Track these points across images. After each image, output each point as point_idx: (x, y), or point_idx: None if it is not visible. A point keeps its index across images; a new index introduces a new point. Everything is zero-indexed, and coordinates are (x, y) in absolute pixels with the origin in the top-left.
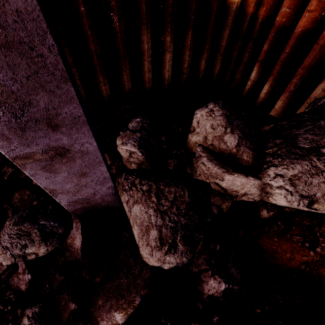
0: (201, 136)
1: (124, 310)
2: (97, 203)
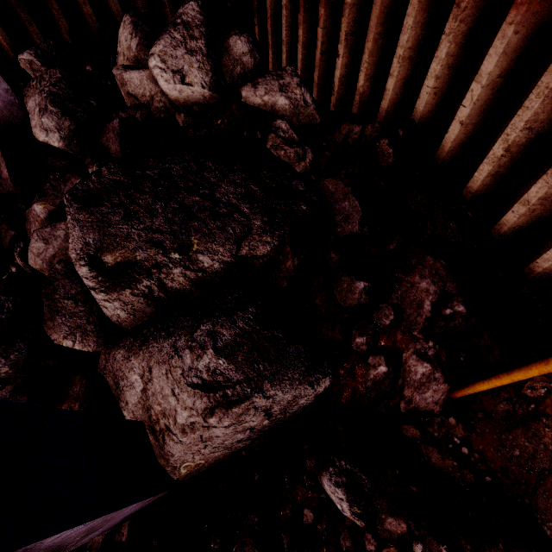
0: (122, 55)
1: (42, 204)
2: (7, 118)
